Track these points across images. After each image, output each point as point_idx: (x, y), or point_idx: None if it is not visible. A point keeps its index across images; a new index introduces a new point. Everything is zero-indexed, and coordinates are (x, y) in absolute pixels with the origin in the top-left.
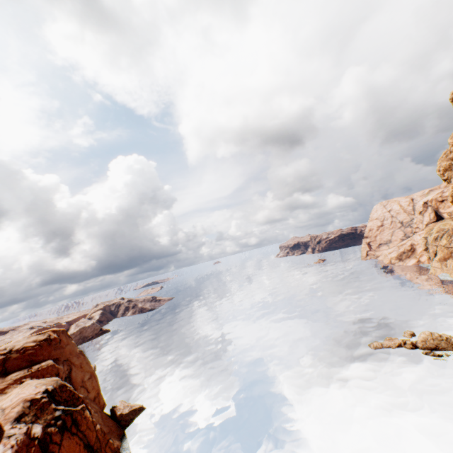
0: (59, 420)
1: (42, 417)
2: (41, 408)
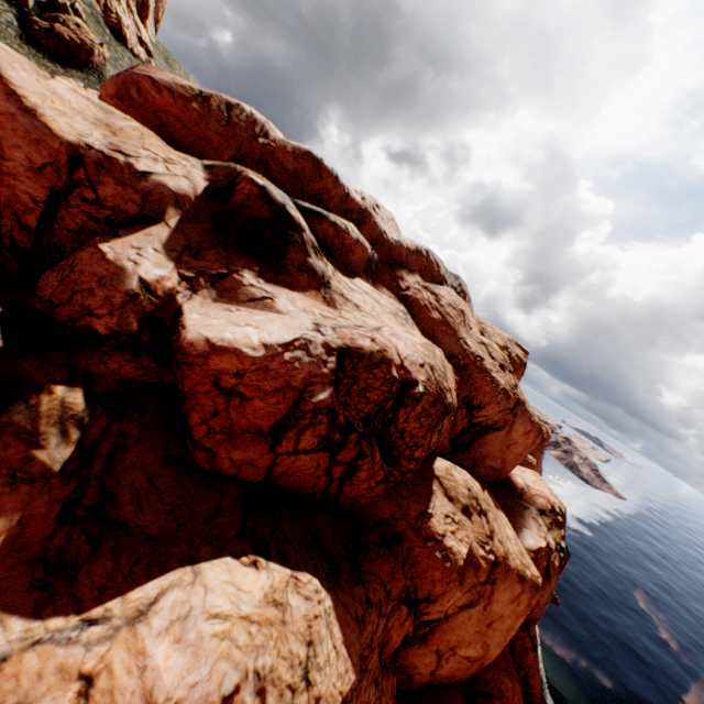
0: (561, 551)
1: (552, 532)
2: (555, 523)
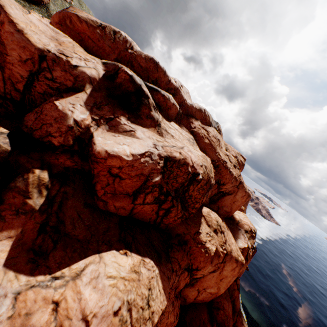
0: (253, 249)
1: (250, 240)
2: (251, 236)
